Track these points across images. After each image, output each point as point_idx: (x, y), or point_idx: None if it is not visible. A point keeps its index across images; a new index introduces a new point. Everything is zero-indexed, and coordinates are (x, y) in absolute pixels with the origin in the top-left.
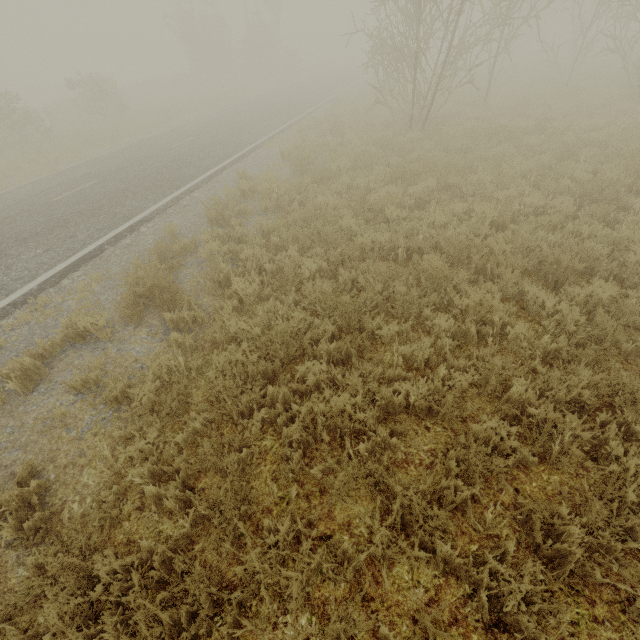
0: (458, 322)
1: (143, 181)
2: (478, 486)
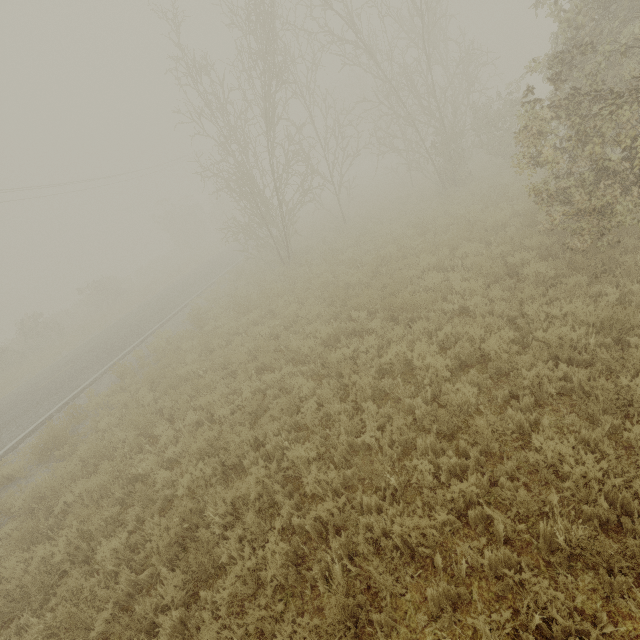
0: (199, 415)
1: (99, 357)
2: (140, 508)
